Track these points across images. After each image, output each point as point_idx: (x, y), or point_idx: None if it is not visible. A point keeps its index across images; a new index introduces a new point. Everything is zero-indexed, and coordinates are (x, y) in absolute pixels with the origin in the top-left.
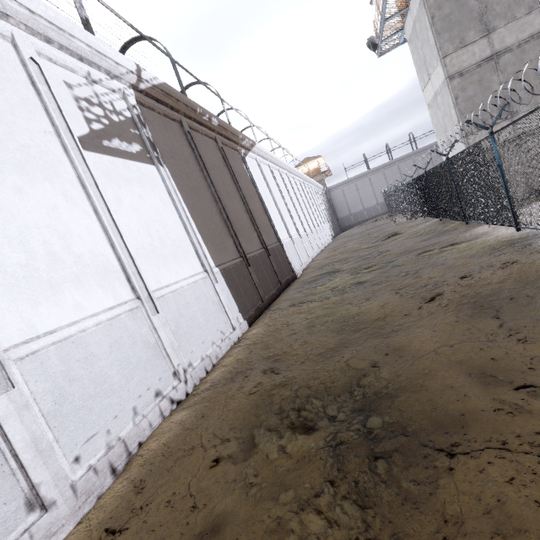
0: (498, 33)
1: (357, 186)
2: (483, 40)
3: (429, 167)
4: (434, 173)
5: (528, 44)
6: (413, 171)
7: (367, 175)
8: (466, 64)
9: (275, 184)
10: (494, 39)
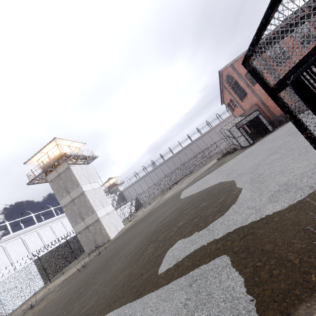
0: (71, 193)
1: (134, 188)
2: (68, 195)
3: (162, 174)
4: (58, 247)
5: (80, 196)
6: (156, 177)
7: (137, 182)
8: (66, 203)
9: (23, 246)
10: (71, 195)
